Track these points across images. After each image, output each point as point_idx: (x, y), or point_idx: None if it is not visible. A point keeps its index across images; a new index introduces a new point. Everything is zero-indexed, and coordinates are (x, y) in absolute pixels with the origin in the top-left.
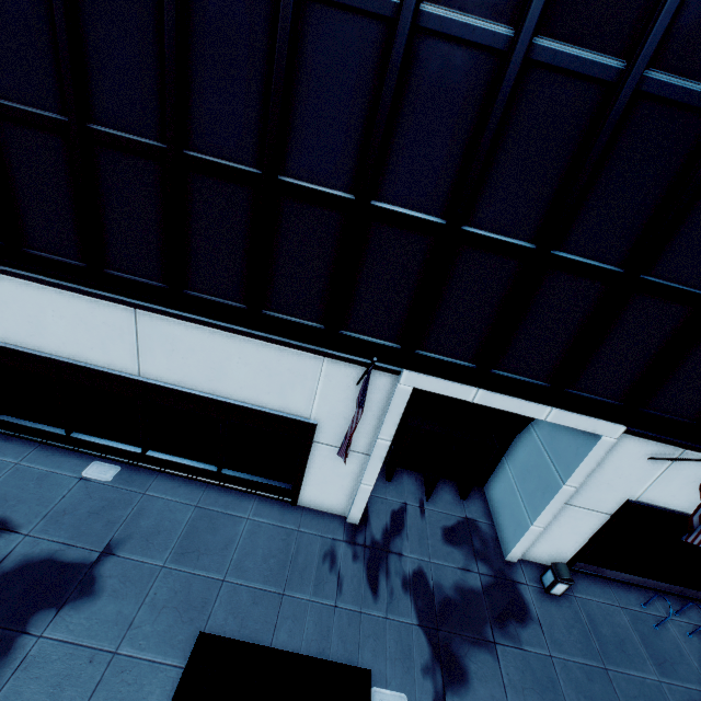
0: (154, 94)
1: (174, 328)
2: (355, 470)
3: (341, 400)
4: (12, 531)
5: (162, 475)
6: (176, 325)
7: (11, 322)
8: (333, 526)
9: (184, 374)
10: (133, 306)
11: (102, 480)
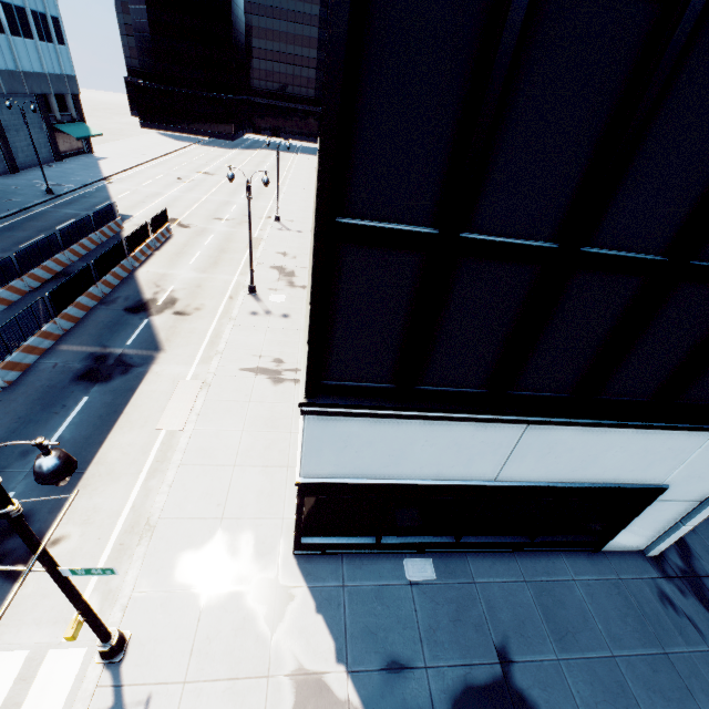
0: (689, 204)
1: (563, 433)
2: (677, 515)
3: (706, 463)
4: (411, 668)
5: (470, 556)
6: (567, 431)
7: (366, 459)
8: (640, 564)
9: (547, 470)
10: (532, 423)
11: (429, 579)
